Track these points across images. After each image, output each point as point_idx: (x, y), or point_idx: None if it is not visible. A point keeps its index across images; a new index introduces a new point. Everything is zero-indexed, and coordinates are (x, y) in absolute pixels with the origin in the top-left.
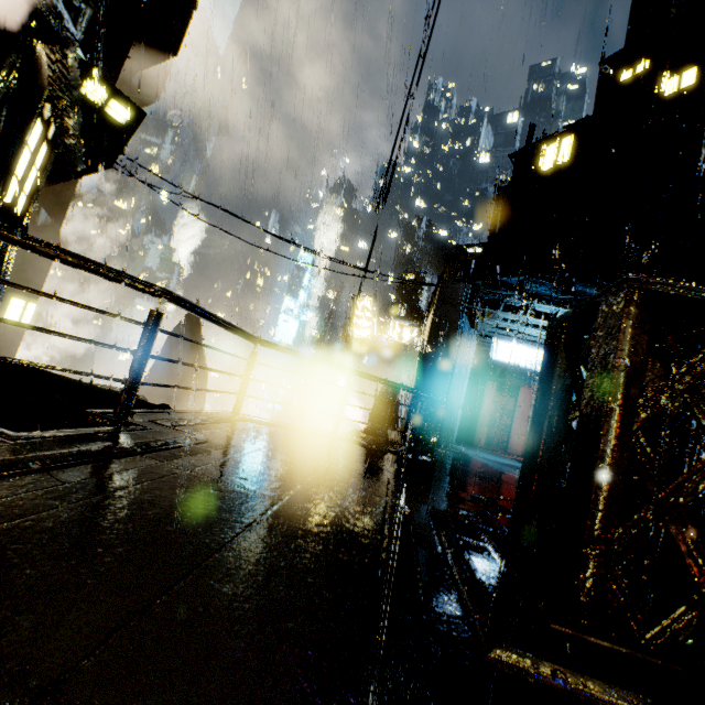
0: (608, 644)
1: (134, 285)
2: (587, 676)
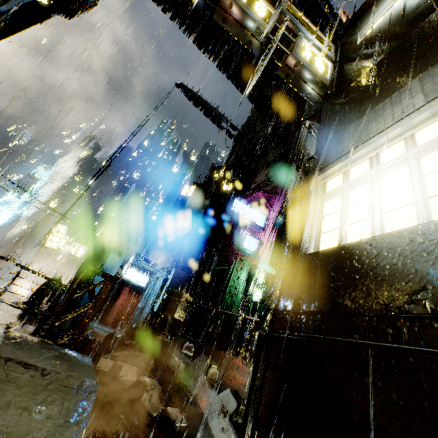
0: (42, 338)
1: None
2: None
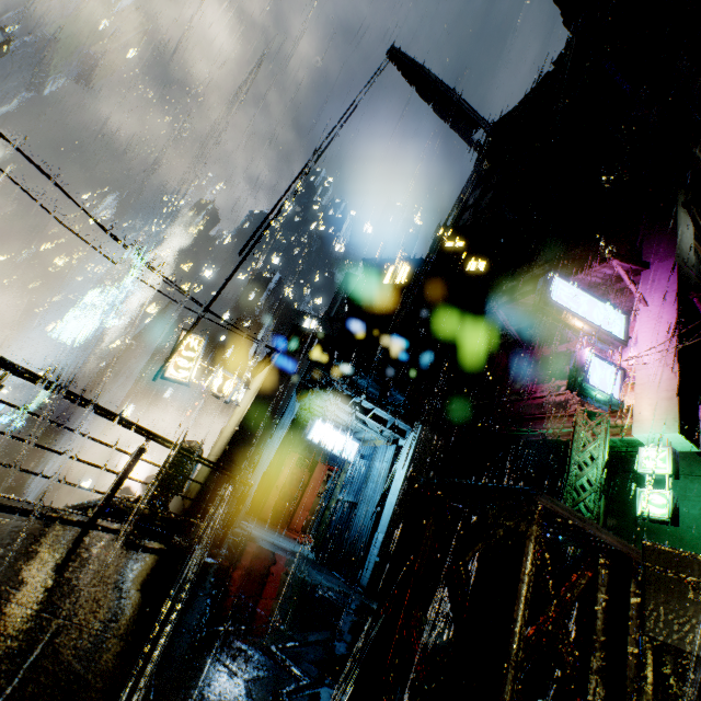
0: None
1: None
2: None
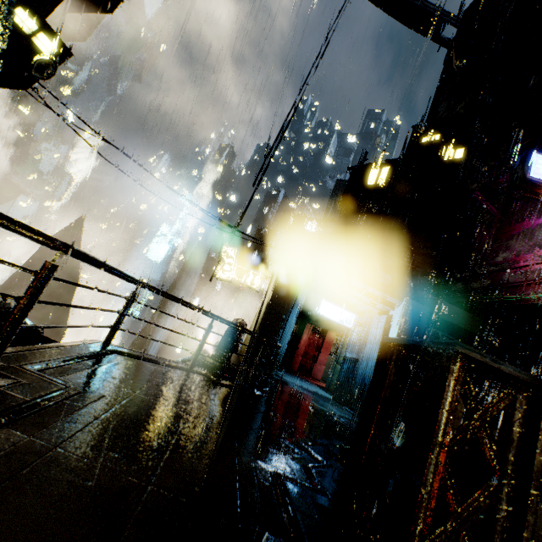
0: None
1: (34, 238)
2: None
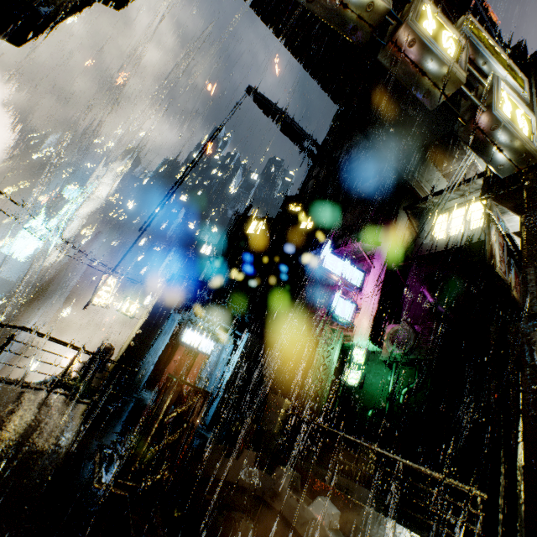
0: (132, 483)
1: None
2: (118, 488)
